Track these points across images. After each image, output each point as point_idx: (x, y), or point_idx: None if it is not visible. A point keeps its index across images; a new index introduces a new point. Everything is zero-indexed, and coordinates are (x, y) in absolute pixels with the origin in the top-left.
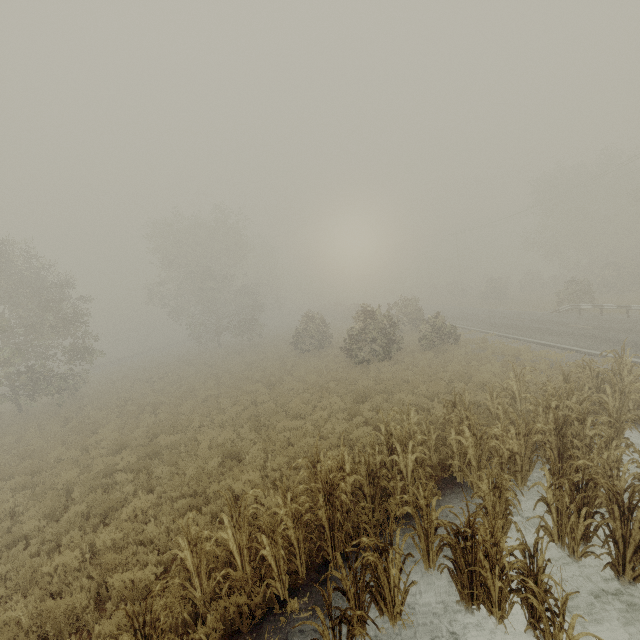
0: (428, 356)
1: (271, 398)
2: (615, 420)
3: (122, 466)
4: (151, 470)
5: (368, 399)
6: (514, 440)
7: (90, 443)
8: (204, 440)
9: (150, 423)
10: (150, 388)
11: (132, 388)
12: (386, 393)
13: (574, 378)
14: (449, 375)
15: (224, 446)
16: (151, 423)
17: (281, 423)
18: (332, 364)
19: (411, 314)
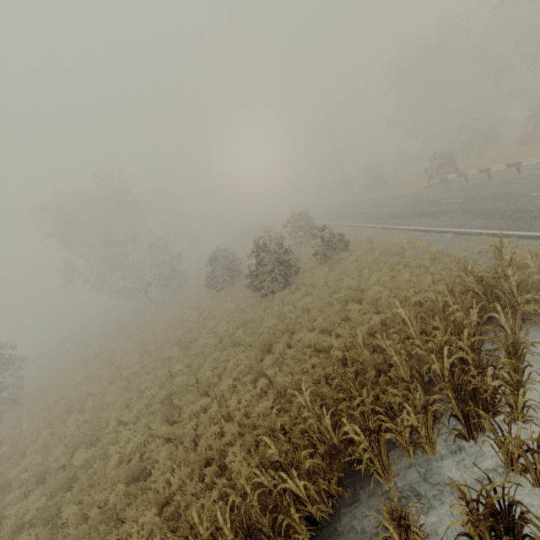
0: (324, 271)
1: (186, 364)
2: (512, 342)
3: (30, 517)
4: (59, 514)
5: (271, 349)
6: (412, 415)
7: (13, 477)
8: (116, 450)
9: (74, 429)
10: (83, 375)
11: (69, 377)
12: (289, 330)
13: (459, 287)
14: (343, 294)
15: (135, 454)
16: (76, 428)
17: (187, 409)
18: (241, 303)
19: (304, 226)
